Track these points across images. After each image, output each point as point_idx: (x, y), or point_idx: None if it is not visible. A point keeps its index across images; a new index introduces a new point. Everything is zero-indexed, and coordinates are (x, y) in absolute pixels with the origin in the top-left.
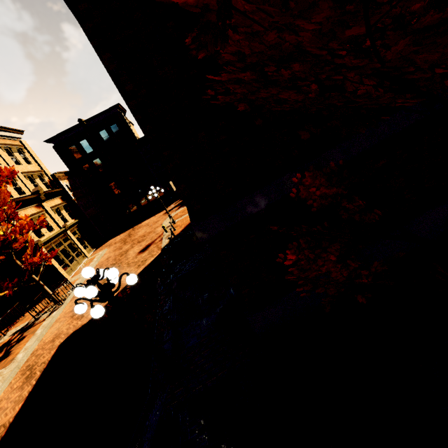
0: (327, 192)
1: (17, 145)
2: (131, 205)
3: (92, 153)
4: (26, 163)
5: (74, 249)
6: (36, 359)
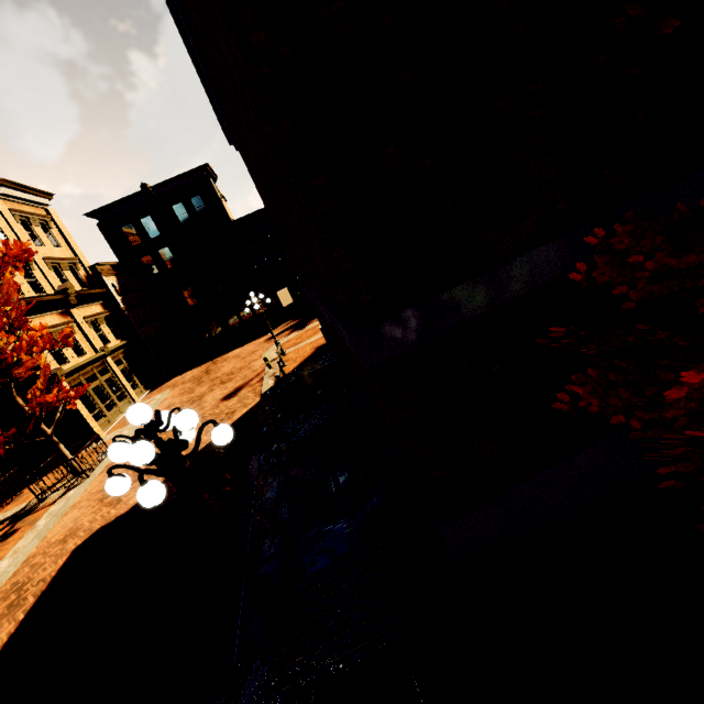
0: (675, 263)
1: (40, 216)
2: (214, 325)
3: (158, 238)
4: (53, 245)
5: (116, 388)
6: (30, 572)
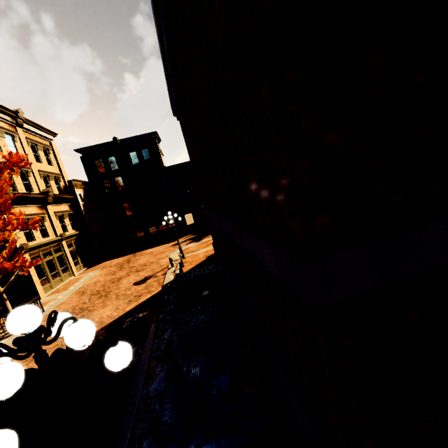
0: None
1: (45, 145)
2: (139, 230)
3: (116, 171)
4: (48, 163)
5: (63, 263)
6: None
